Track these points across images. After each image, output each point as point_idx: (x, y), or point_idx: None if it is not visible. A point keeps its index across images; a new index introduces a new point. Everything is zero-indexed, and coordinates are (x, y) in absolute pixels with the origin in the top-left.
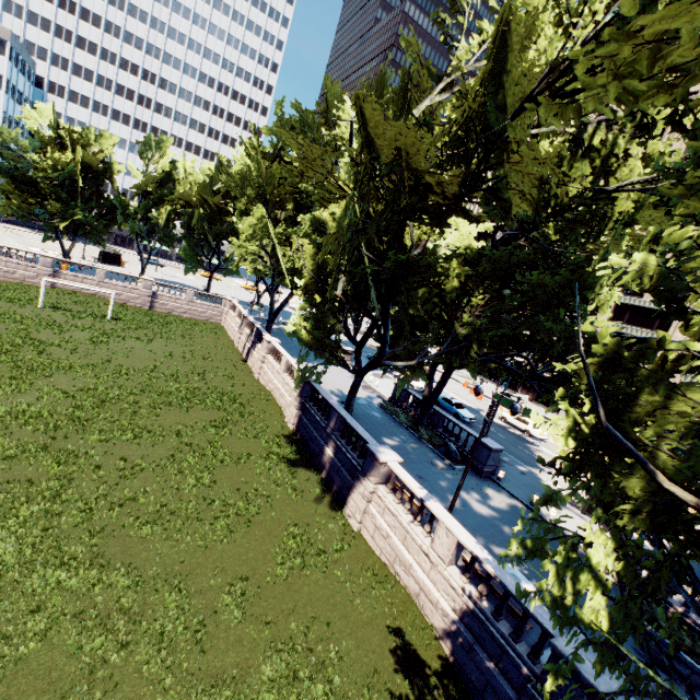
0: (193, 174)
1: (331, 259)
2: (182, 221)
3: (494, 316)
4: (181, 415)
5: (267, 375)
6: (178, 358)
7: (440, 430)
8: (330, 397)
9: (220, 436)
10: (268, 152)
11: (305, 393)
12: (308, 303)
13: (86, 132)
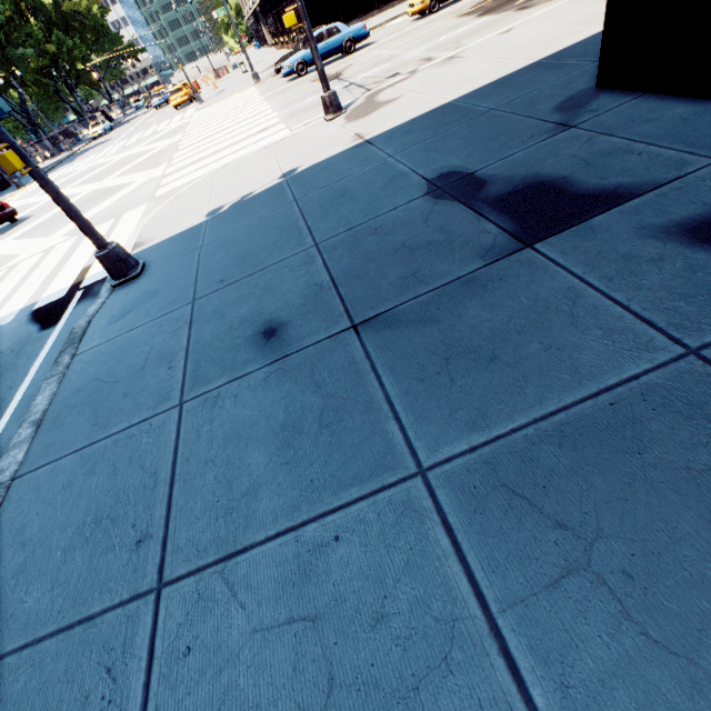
0: None
1: None
2: None
3: None
4: None
5: None
6: None
7: None
8: None
9: None
10: None
11: None
12: None
13: None
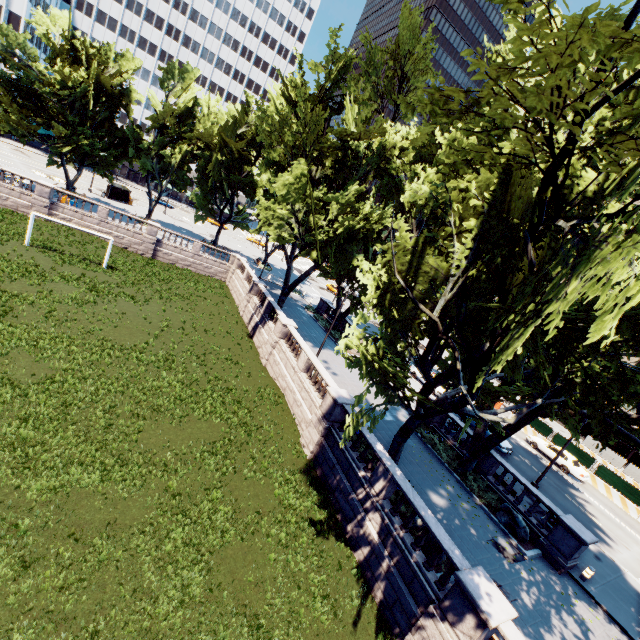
0: (215, 113)
1: (434, 261)
2: (197, 164)
3: (638, 369)
4: (170, 429)
5: (278, 366)
6: (176, 329)
7: (490, 478)
8: (374, 438)
9: (220, 474)
10: (314, 93)
11: (334, 416)
12: (379, 318)
13: (104, 48)
